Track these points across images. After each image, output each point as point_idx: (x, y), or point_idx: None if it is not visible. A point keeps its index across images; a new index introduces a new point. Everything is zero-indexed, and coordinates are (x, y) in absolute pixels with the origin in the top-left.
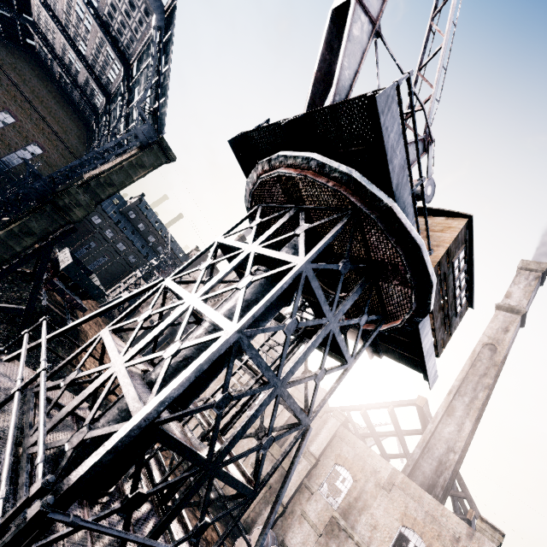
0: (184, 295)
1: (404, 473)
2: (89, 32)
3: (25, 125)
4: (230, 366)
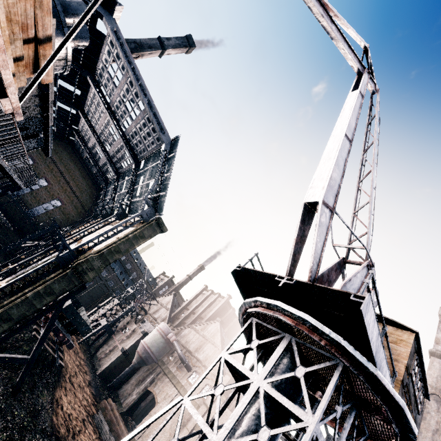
0: (207, 431)
1: None
2: (115, 141)
3: (54, 187)
4: None
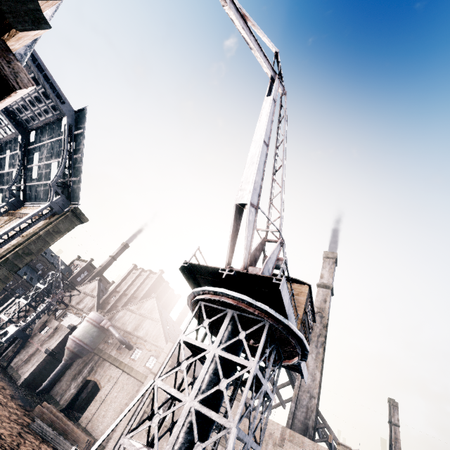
0: (181, 397)
1: (288, 426)
2: None
3: None
4: (233, 448)
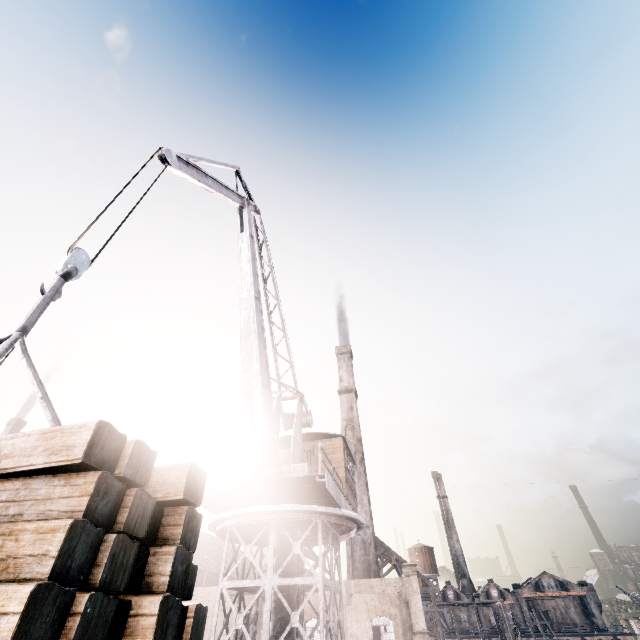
0: None
1: (350, 575)
2: None
3: None
4: None
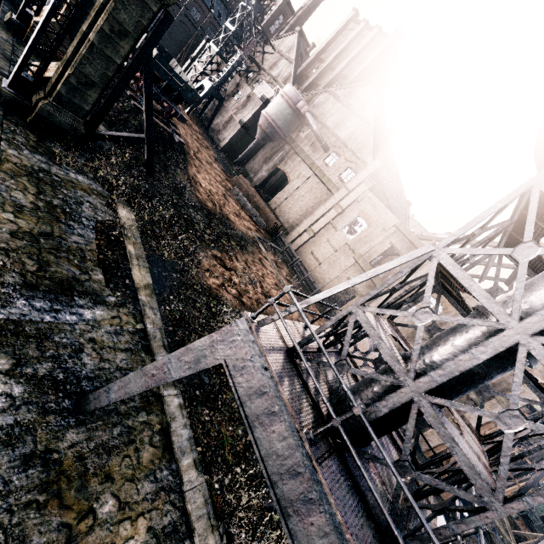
0: (495, 311)
1: None
2: None
3: None
4: None
